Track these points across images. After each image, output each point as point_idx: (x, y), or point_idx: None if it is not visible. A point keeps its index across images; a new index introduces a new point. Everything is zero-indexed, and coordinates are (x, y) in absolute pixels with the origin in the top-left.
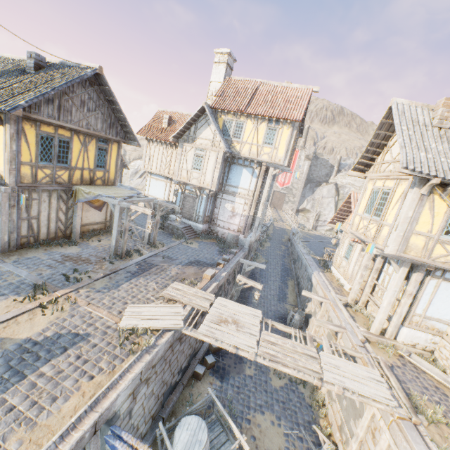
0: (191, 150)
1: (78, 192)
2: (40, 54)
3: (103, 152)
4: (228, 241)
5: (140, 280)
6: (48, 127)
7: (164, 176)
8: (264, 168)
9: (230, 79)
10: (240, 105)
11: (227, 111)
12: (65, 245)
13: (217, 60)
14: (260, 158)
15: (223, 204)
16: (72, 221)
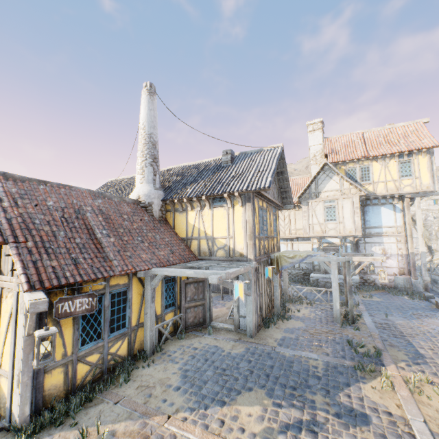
0: (318, 204)
1: (279, 259)
2: (232, 150)
3: (274, 219)
4: (402, 286)
5: (422, 343)
6: (260, 201)
7: (282, 238)
8: (408, 200)
9: (329, 139)
10: (359, 153)
11: (348, 161)
12: (280, 320)
13: (311, 129)
14: (402, 191)
15: (369, 249)
16: (270, 292)
